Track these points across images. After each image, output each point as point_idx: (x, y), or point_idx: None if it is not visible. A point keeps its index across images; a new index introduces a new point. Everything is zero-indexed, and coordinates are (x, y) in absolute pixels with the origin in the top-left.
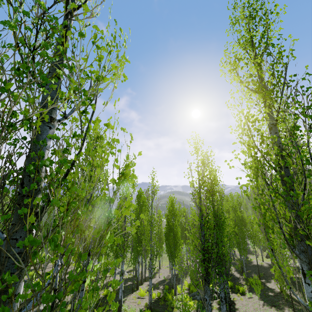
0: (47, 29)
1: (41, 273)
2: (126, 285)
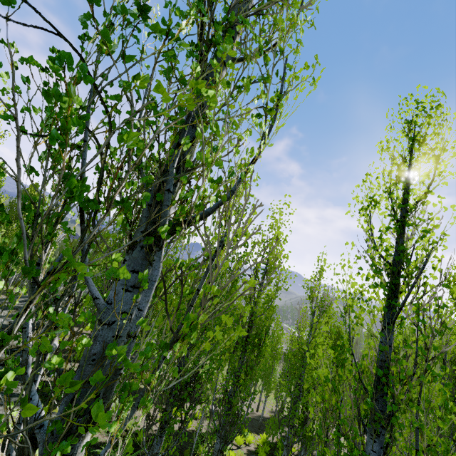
0: None
1: None
2: None
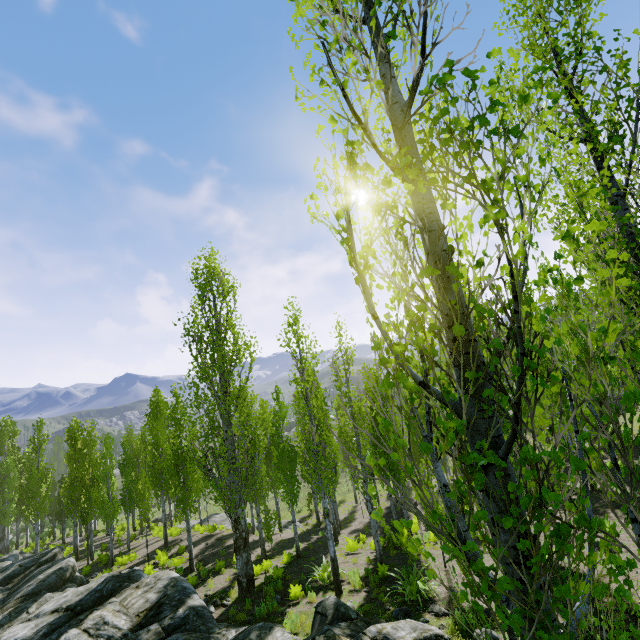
0: (431, 91)
1: (139, 556)
2: (313, 542)
